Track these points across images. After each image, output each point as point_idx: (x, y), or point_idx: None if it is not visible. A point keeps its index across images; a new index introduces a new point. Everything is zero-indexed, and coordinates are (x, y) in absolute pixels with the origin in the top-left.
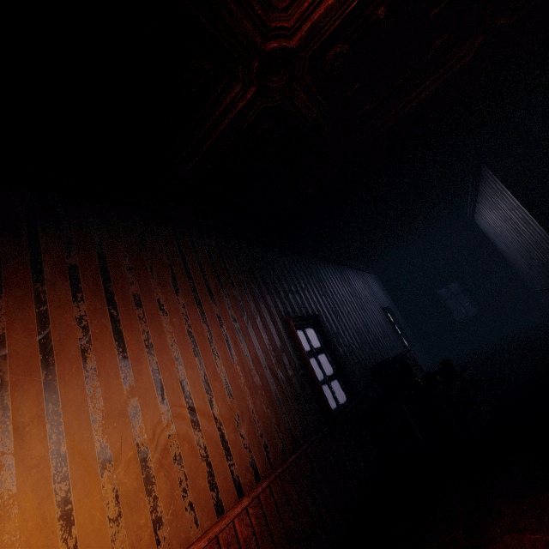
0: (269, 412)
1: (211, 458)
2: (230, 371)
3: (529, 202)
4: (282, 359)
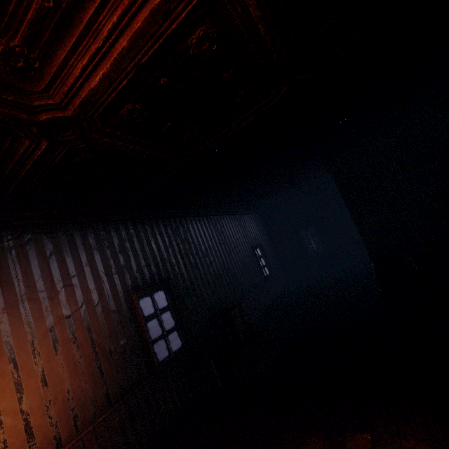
0: (88, 386)
1: (10, 447)
2: (50, 364)
3: (347, 195)
4: (116, 333)
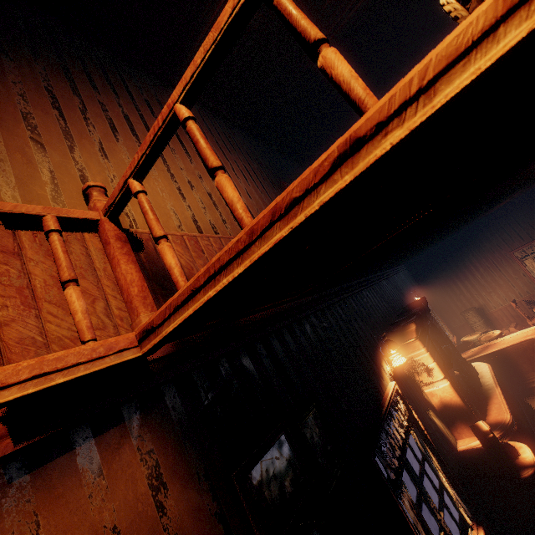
0: None
1: None
2: (248, 189)
3: None
4: None
